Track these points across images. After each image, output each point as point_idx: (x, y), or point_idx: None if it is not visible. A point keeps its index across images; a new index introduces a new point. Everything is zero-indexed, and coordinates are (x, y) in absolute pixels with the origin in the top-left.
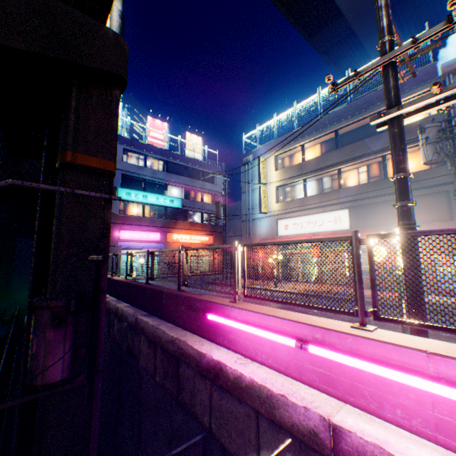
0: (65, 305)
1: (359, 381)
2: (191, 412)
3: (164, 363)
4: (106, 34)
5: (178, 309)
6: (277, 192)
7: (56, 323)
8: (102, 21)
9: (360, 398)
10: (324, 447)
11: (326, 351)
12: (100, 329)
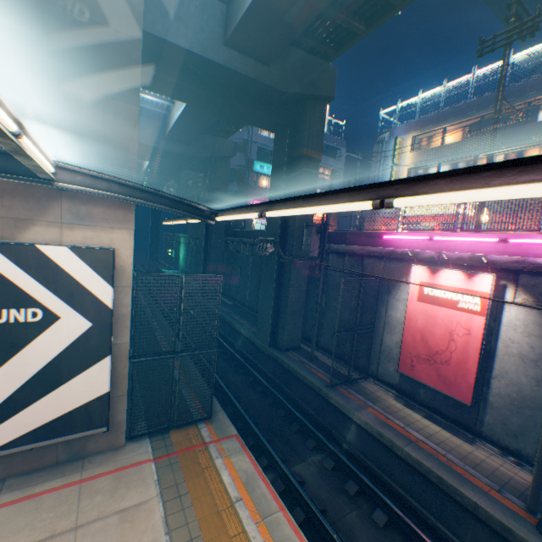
0: (319, 227)
1: (449, 246)
2: (370, 276)
3: (351, 262)
4: (329, 70)
5: (358, 239)
6: (408, 174)
7: (318, 233)
8: (328, 62)
9: (448, 251)
10: (434, 260)
11: (440, 238)
12: (325, 242)
